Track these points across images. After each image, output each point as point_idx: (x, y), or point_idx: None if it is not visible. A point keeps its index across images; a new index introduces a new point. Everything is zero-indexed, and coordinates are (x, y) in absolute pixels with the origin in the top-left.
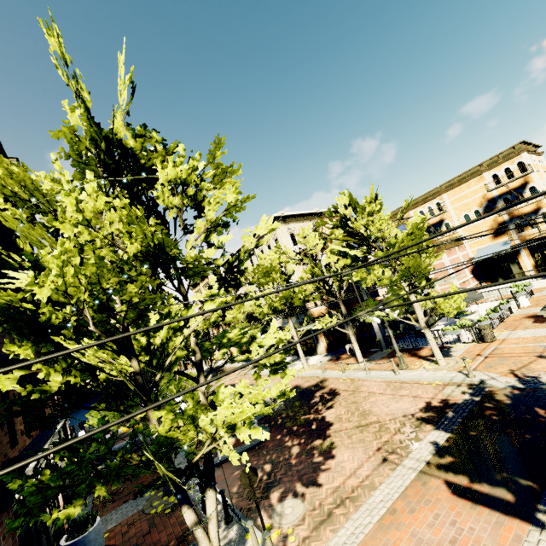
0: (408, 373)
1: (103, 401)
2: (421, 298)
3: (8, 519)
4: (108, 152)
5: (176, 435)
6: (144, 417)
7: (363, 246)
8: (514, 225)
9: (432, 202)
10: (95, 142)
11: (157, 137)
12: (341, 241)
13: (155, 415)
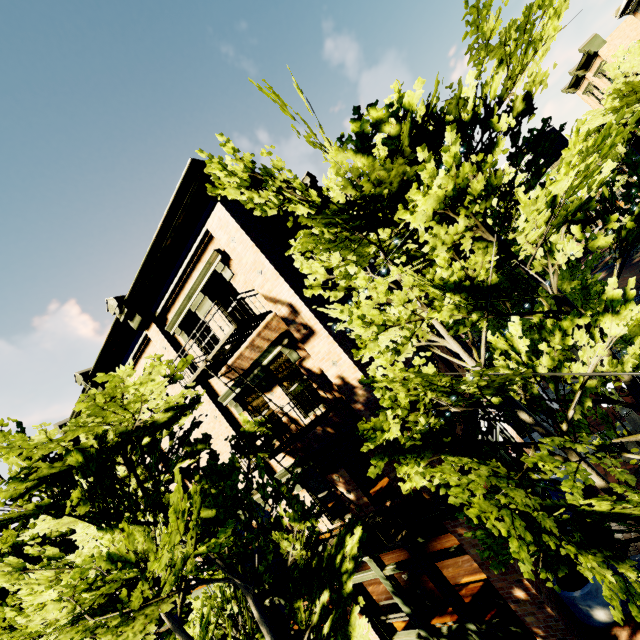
0: None
1: (509, 418)
2: None
3: (478, 550)
4: (347, 223)
5: (626, 511)
6: (567, 459)
7: None
8: None
9: None
10: (330, 224)
11: (379, 114)
12: None
13: (580, 501)
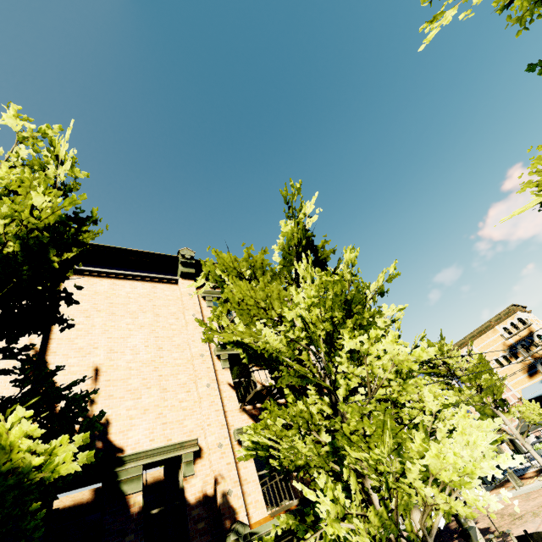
0: (526, 486)
1: None
2: (505, 414)
3: None
4: None
5: None
6: None
7: (443, 378)
8: (540, 365)
9: (463, 351)
10: None
11: None
12: (426, 374)
13: None
